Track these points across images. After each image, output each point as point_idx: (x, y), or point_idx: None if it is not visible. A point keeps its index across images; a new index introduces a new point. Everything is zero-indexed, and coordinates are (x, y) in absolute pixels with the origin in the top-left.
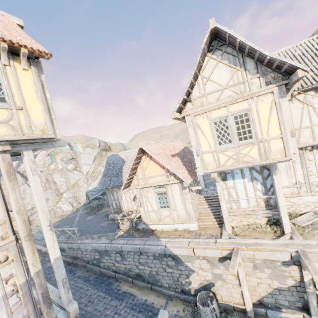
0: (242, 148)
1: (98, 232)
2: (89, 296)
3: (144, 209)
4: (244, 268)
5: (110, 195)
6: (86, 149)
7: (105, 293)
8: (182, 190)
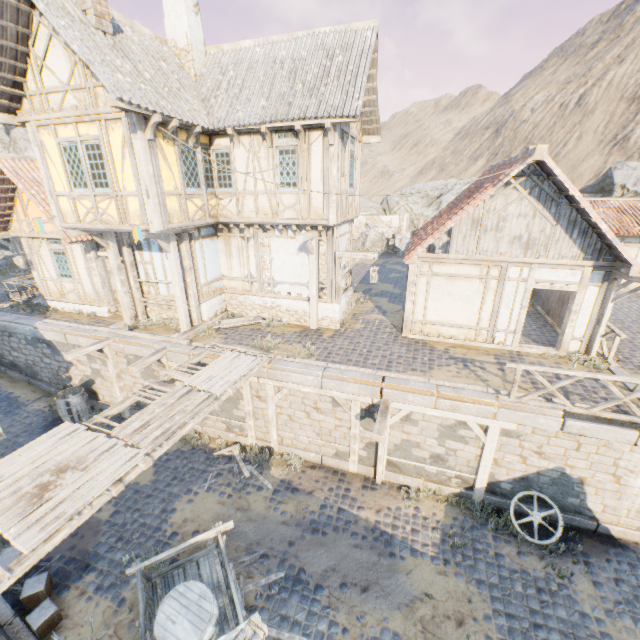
0: (100, 200)
1: None
2: None
3: (39, 274)
4: (120, 364)
5: (16, 244)
6: None
7: None
8: (86, 254)
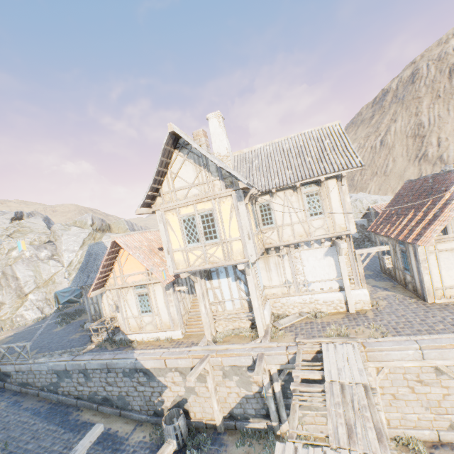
0: (209, 248)
1: (62, 347)
2: (35, 432)
3: (122, 315)
4: (215, 377)
5: (87, 297)
6: (72, 229)
7: (57, 426)
8: (166, 291)
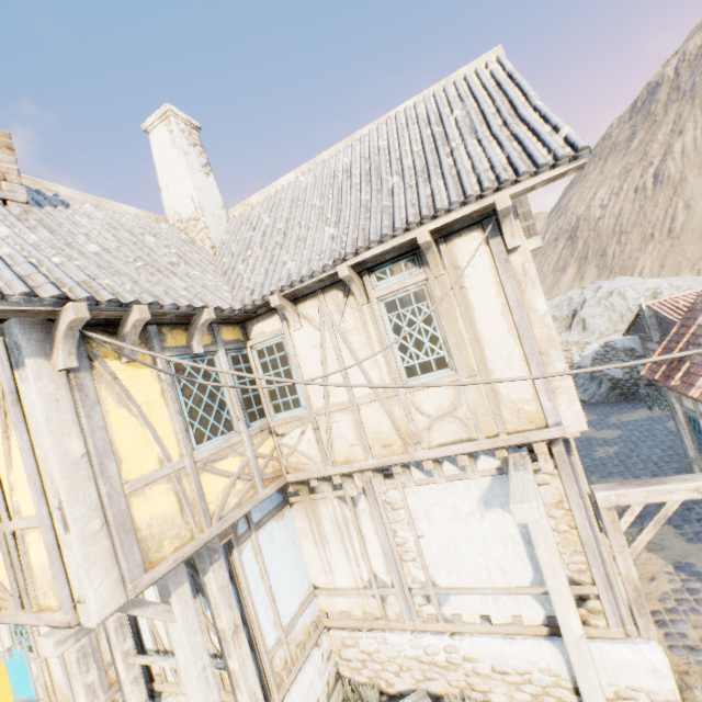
0: None
1: None
2: None
3: None
4: None
5: None
6: None
7: None
8: None
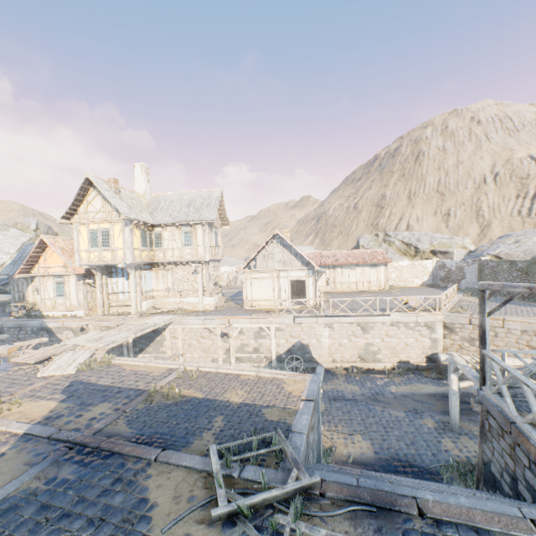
0: (104, 252)
1: None
2: None
3: (41, 296)
4: None
5: (14, 286)
6: (10, 230)
7: None
8: (78, 282)
